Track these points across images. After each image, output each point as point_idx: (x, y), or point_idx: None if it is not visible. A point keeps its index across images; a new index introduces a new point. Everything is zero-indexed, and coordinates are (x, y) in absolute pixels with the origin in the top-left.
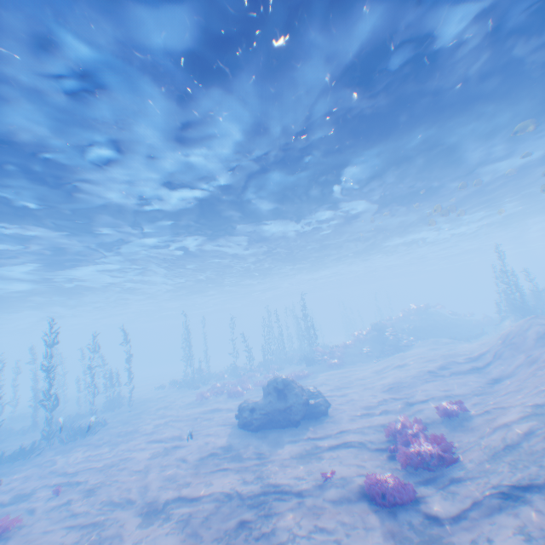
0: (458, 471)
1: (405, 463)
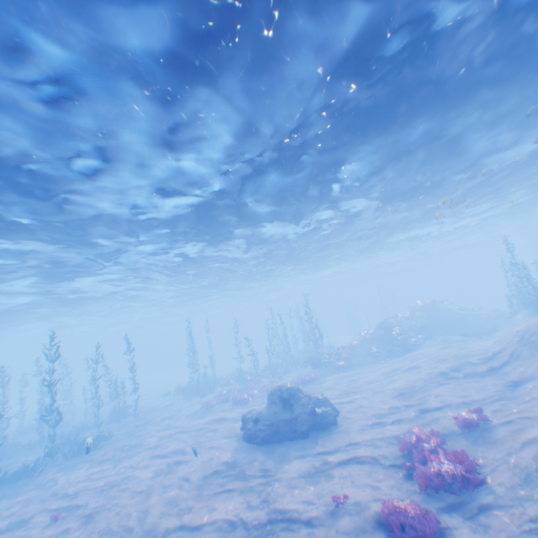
0: (486, 496)
1: (425, 485)
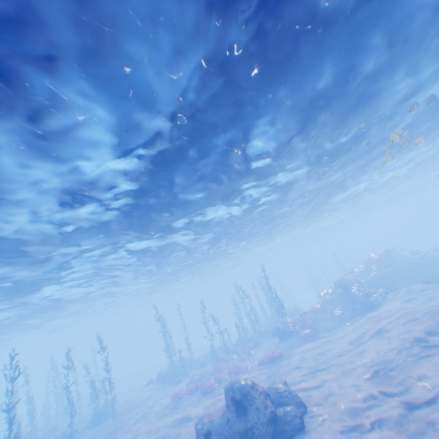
0: None
1: None
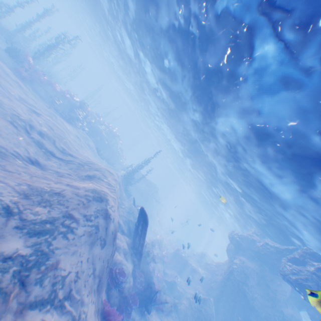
0: None
1: None
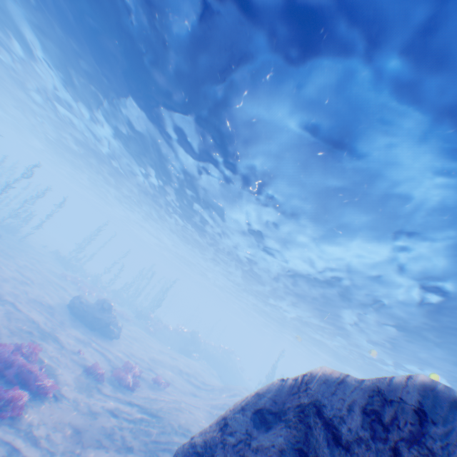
0: (128, 391)
1: (115, 375)
